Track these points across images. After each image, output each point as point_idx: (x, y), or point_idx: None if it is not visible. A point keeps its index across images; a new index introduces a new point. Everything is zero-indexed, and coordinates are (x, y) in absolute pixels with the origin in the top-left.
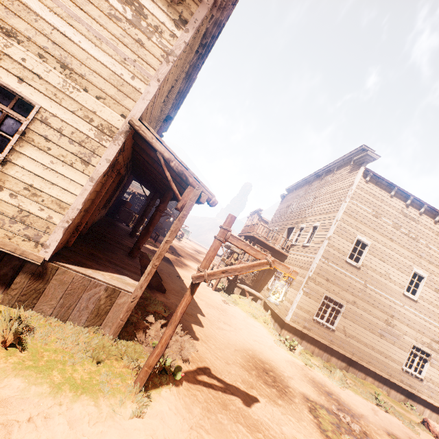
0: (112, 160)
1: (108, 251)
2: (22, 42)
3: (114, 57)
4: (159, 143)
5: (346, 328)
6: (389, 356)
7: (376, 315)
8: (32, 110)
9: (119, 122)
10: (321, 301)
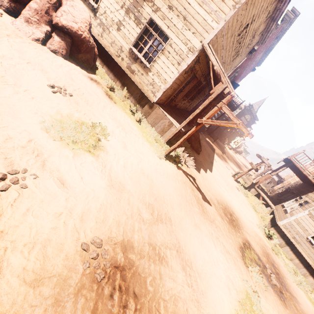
0: (189, 64)
1: (178, 116)
2: (173, 10)
3: (206, 11)
4: (213, 57)
5: None
6: None
7: None
8: (168, 40)
9: (198, 45)
10: None
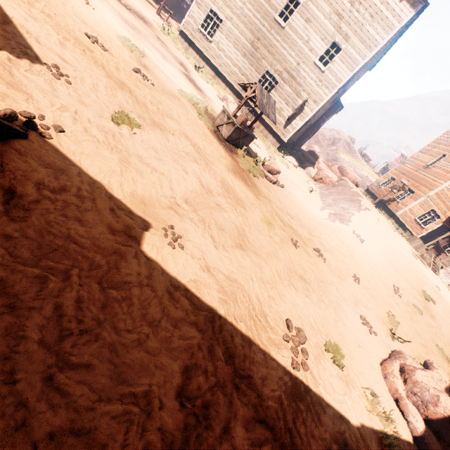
0: None
1: None
2: None
3: None
4: None
5: (220, 42)
6: (246, 75)
7: (246, 36)
8: None
9: None
10: (206, 13)
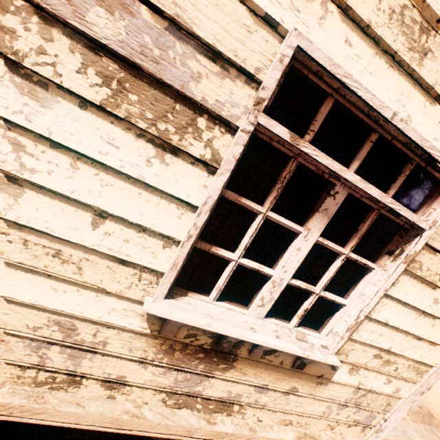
0: None
1: None
2: None
3: None
4: None
5: None
6: None
7: None
8: None
9: None
10: None
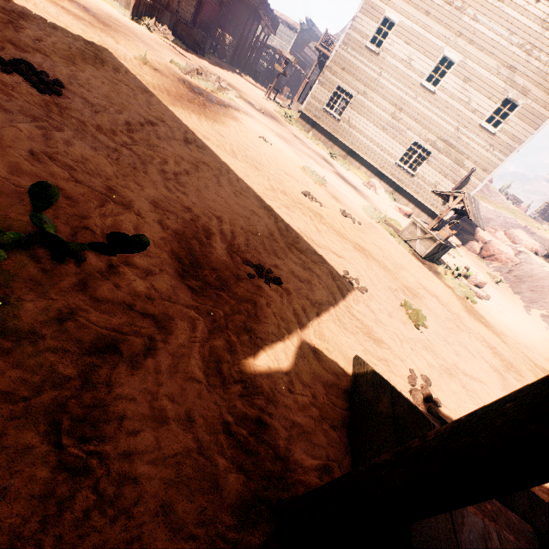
0: None
1: None
2: None
3: None
4: None
5: (351, 119)
6: (386, 150)
7: (384, 108)
8: None
9: None
10: (333, 91)
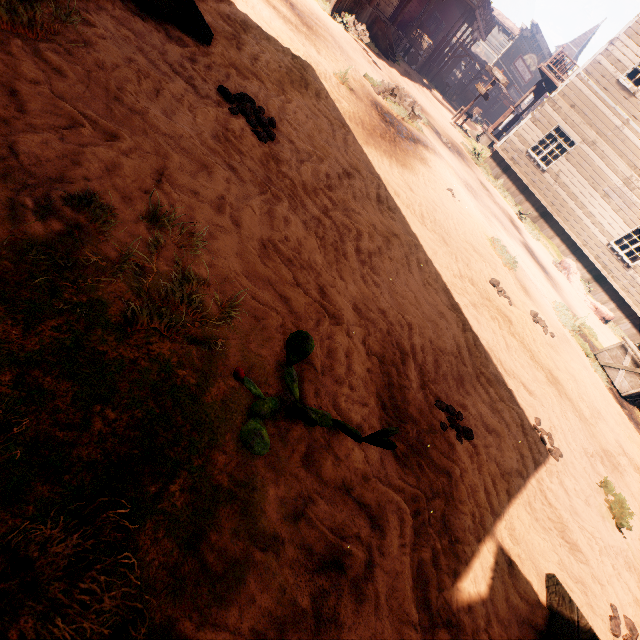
0: None
1: None
2: None
3: None
4: None
5: (562, 173)
6: (599, 224)
7: (616, 168)
8: None
9: None
10: (547, 132)
